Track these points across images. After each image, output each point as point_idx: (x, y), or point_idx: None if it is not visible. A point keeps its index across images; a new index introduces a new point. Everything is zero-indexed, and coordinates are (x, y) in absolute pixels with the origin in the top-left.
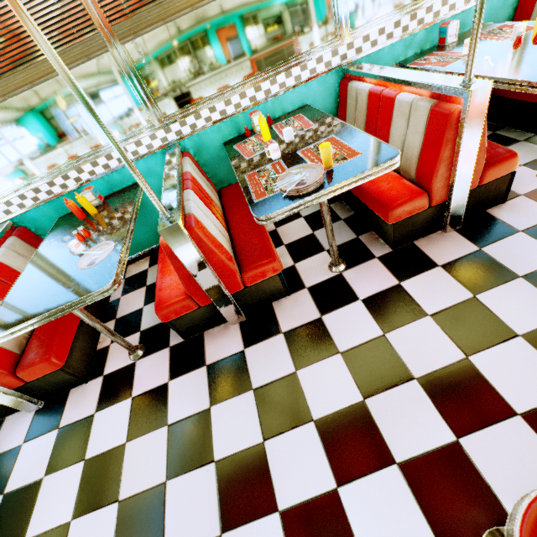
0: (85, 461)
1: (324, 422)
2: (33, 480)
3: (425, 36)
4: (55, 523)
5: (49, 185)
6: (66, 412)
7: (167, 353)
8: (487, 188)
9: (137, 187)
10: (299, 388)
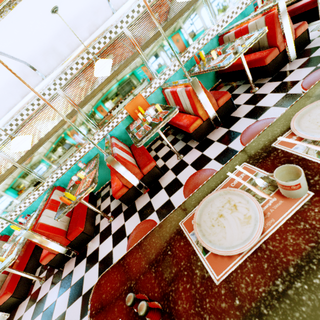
0: None
1: None
2: None
3: (77, 166)
4: None
5: None
6: None
7: None
8: (77, 239)
9: None
10: None
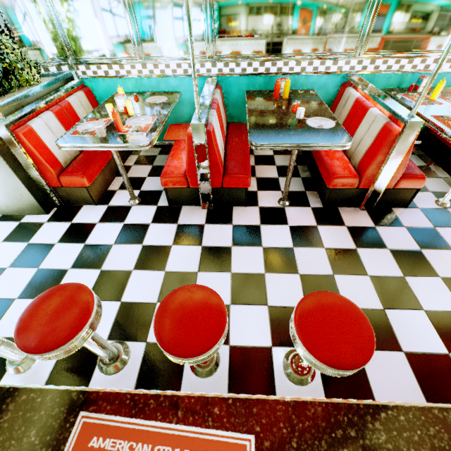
0: (263, 247)
1: (448, 280)
2: (223, 245)
3: None
4: (252, 271)
5: (260, 64)
6: (235, 217)
7: (310, 210)
8: None
9: (315, 93)
10: (425, 259)
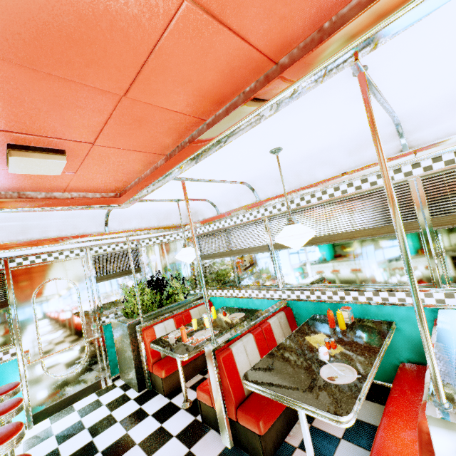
0: None
1: None
2: None
3: None
4: None
5: (321, 292)
6: None
7: None
8: None
9: (389, 326)
10: None
